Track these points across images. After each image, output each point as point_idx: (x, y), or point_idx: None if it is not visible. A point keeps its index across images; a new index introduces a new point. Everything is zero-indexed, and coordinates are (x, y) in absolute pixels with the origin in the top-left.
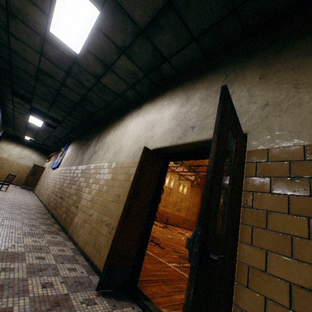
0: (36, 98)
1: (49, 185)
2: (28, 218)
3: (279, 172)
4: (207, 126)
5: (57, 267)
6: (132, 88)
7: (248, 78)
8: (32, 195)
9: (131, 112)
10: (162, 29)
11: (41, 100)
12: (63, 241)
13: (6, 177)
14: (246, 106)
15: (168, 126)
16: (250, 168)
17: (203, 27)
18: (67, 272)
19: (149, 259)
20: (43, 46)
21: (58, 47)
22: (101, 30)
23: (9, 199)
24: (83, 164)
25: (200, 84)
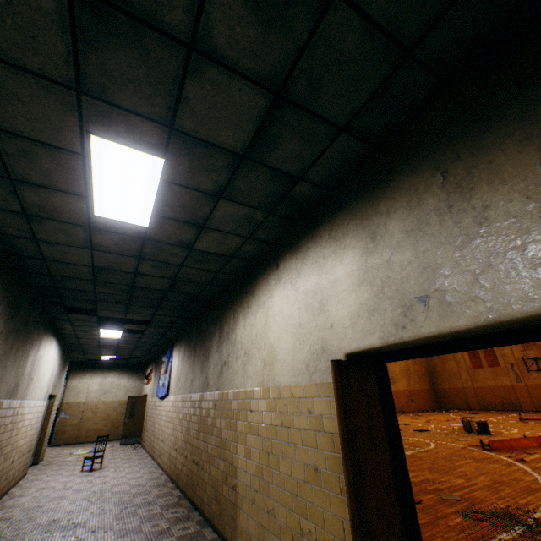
0: (102, 305)
1: (165, 434)
2: (156, 533)
3: None
4: (461, 294)
5: None
6: (250, 239)
7: (509, 168)
8: (142, 456)
9: (262, 276)
10: (278, 140)
11: (110, 304)
12: None
13: (93, 432)
14: None
15: (358, 301)
16: None
17: (352, 106)
18: None
19: None
20: (91, 237)
21: (113, 229)
22: (174, 182)
23: (111, 488)
24: (210, 389)
25: (386, 200)
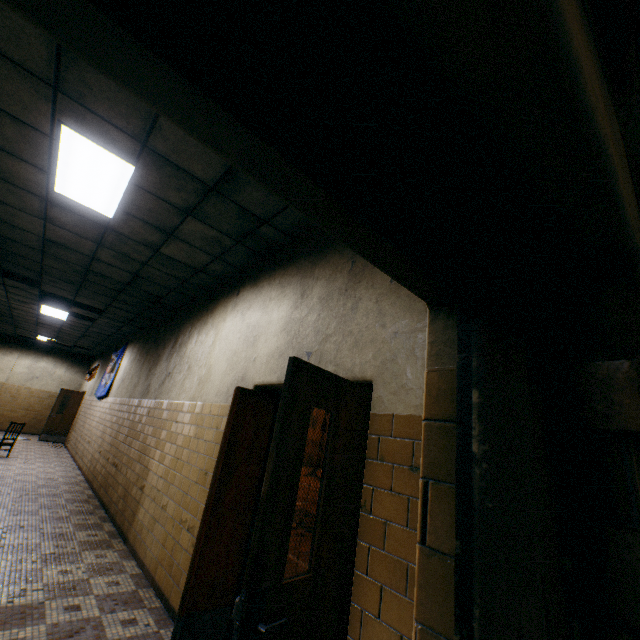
0: (48, 279)
1: (94, 435)
2: (53, 518)
3: (402, 457)
4: (327, 357)
5: (102, 623)
6: (219, 260)
7: (379, 276)
8: (62, 456)
9: (224, 299)
10: (245, 186)
11: (58, 281)
12: (119, 560)
13: (7, 420)
14: (374, 329)
15: (276, 344)
16: (372, 445)
17: None
18: (120, 630)
19: (286, 570)
20: (47, 209)
21: (74, 210)
22: (144, 188)
23: (15, 476)
24: (150, 397)
25: (320, 268)
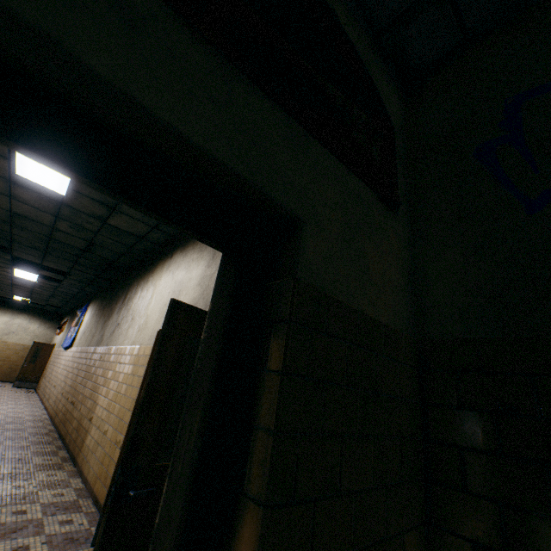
0: (18, 246)
1: (59, 380)
2: (15, 447)
3: None
4: None
5: (43, 523)
6: (157, 229)
7: None
8: (32, 399)
9: (162, 261)
10: None
11: (26, 248)
12: (66, 478)
13: None
14: None
15: (193, 296)
16: None
17: None
18: (57, 527)
19: None
20: (11, 188)
21: (33, 188)
22: None
23: None
24: (103, 344)
25: None
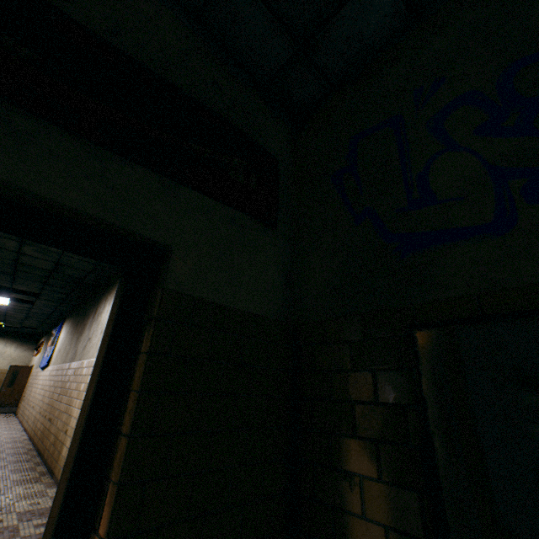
0: None
1: (37, 400)
2: None
3: None
4: None
5: (18, 528)
6: None
7: None
8: (11, 423)
9: None
10: None
11: None
12: (44, 489)
13: None
14: None
15: None
16: None
17: None
18: (32, 530)
19: None
20: None
21: None
22: None
23: None
24: (76, 359)
25: None
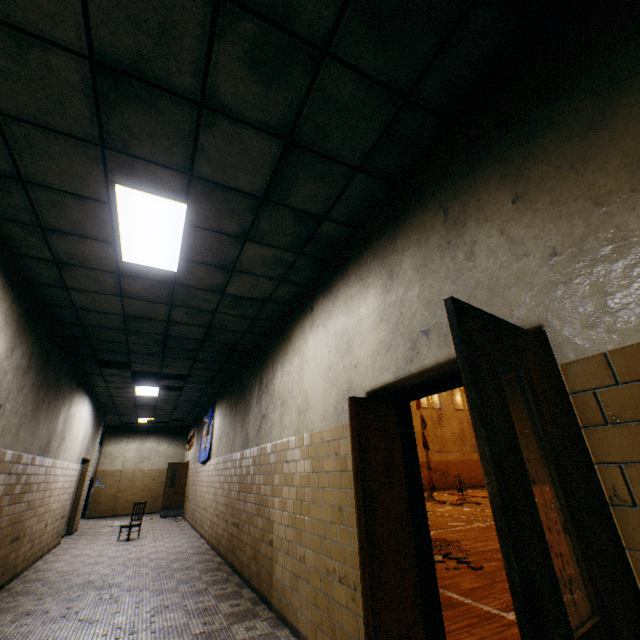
0: (136, 358)
1: (207, 500)
2: (192, 592)
3: None
4: None
5: None
6: (284, 282)
7: (490, 206)
8: (184, 528)
9: (298, 321)
10: (295, 182)
11: (144, 357)
12: (270, 630)
13: (131, 504)
14: (513, 265)
15: (377, 339)
16: (585, 407)
17: (362, 148)
18: None
19: (459, 615)
20: (121, 284)
21: (142, 275)
22: (198, 226)
23: (149, 555)
24: (250, 445)
25: (401, 238)
